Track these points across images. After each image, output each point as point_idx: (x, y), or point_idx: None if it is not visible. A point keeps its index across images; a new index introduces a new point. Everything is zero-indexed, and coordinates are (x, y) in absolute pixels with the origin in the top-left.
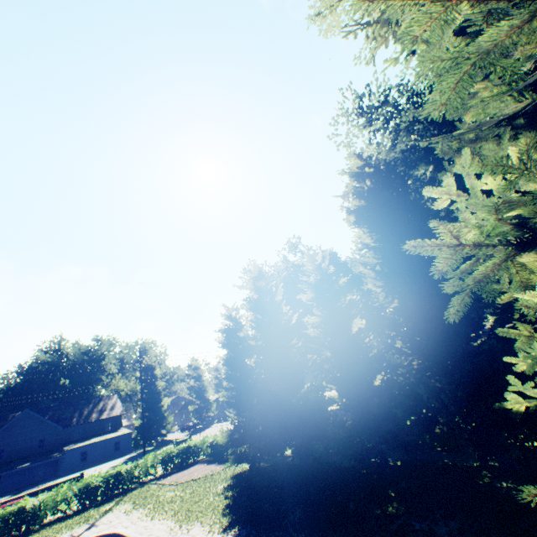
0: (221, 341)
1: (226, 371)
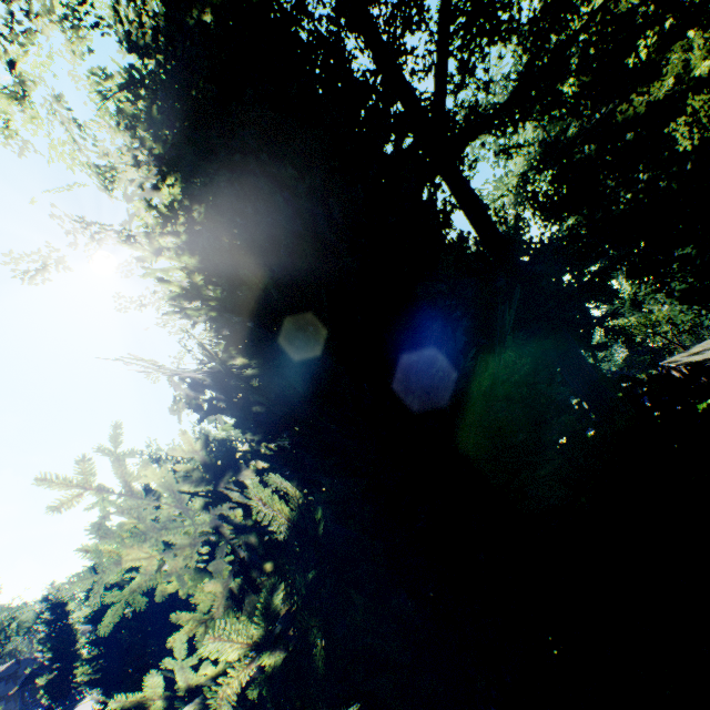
0: (86, 587)
1: (91, 632)
